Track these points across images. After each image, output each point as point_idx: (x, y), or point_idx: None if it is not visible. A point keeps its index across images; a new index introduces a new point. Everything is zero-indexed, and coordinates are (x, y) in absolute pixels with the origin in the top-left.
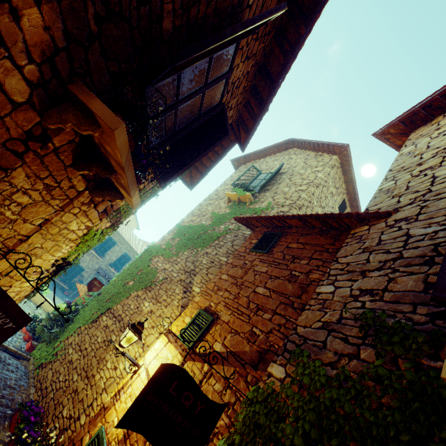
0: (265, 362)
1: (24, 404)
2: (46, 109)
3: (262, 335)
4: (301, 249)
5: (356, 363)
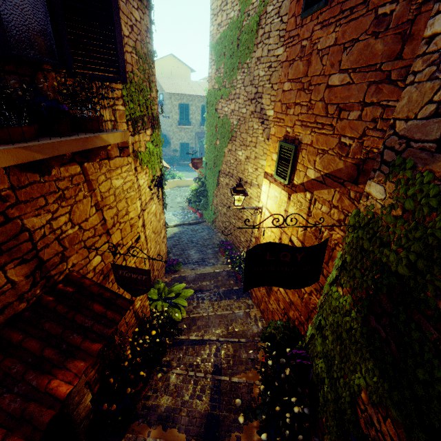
0: (366, 173)
1: (219, 244)
2: None
3: (354, 144)
4: None
5: None
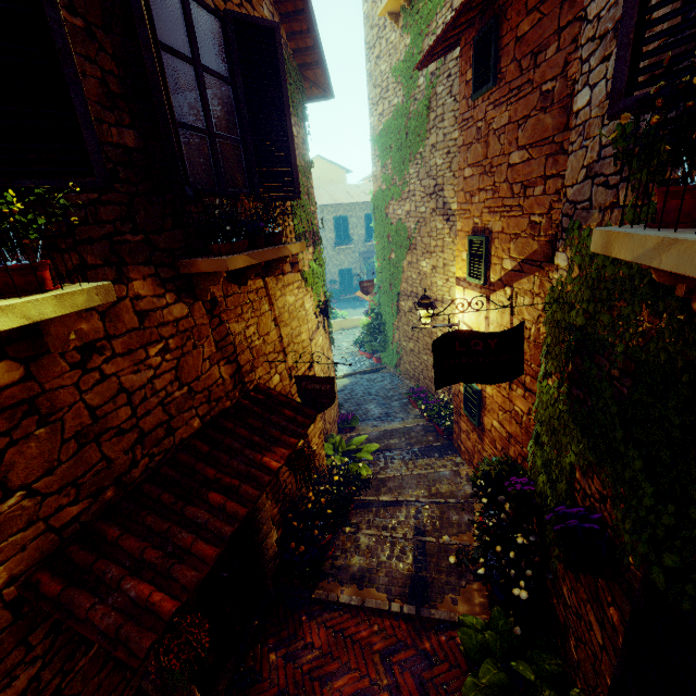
0: None
1: (408, 393)
2: (194, 295)
3: (543, 220)
4: (538, 26)
5: (616, 213)
